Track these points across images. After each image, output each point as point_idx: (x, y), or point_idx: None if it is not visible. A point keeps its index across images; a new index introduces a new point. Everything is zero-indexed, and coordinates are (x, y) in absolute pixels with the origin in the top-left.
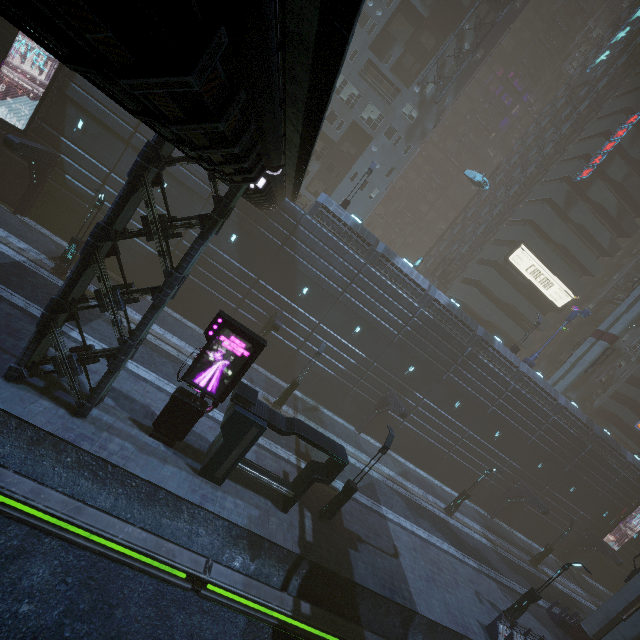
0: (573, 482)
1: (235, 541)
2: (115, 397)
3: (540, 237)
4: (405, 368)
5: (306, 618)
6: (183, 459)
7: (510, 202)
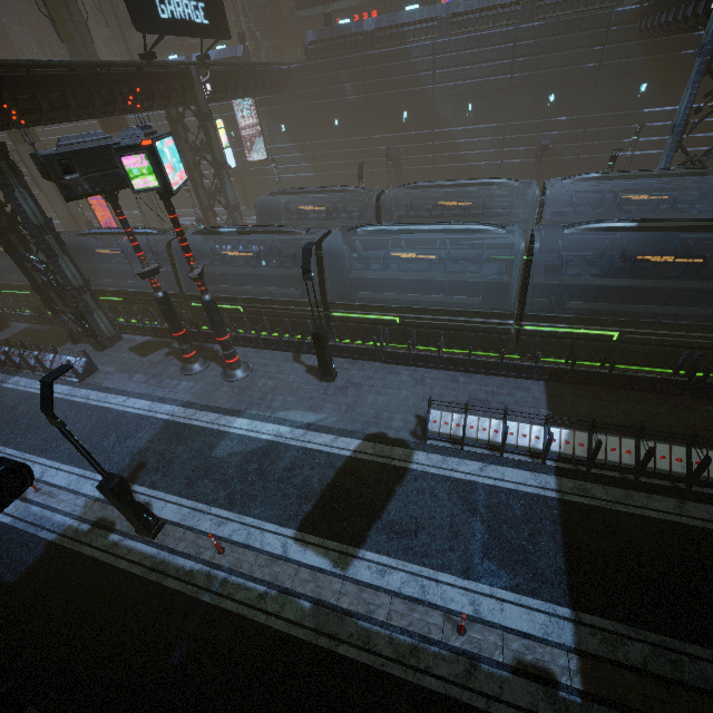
0: None
1: None
2: None
3: None
4: None
5: None
6: None
7: None
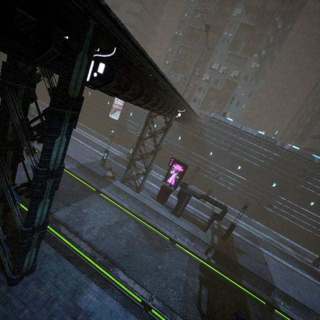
0: None
1: (185, 235)
2: (146, 190)
3: None
4: (270, 184)
5: (212, 264)
6: (166, 208)
7: None
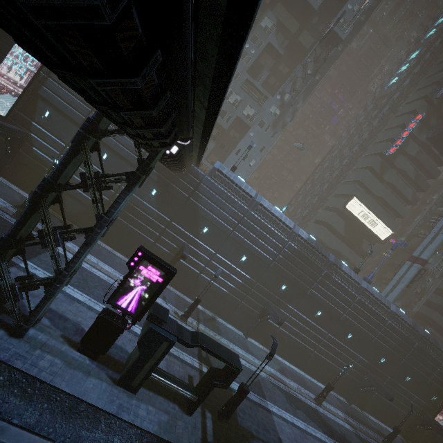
0: (407, 372)
1: None
2: (51, 317)
3: (365, 192)
4: (279, 286)
5: None
6: (105, 371)
7: (343, 169)
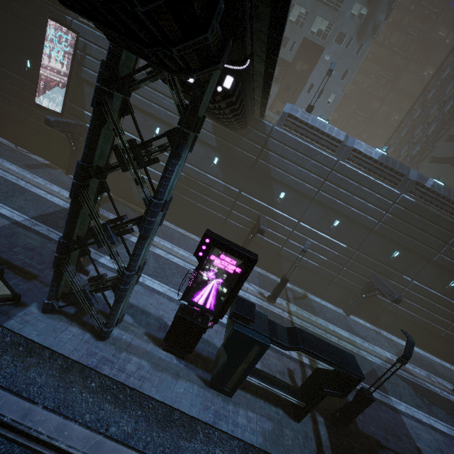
0: None
1: None
2: (133, 313)
3: None
4: (389, 253)
5: None
6: (194, 371)
7: None
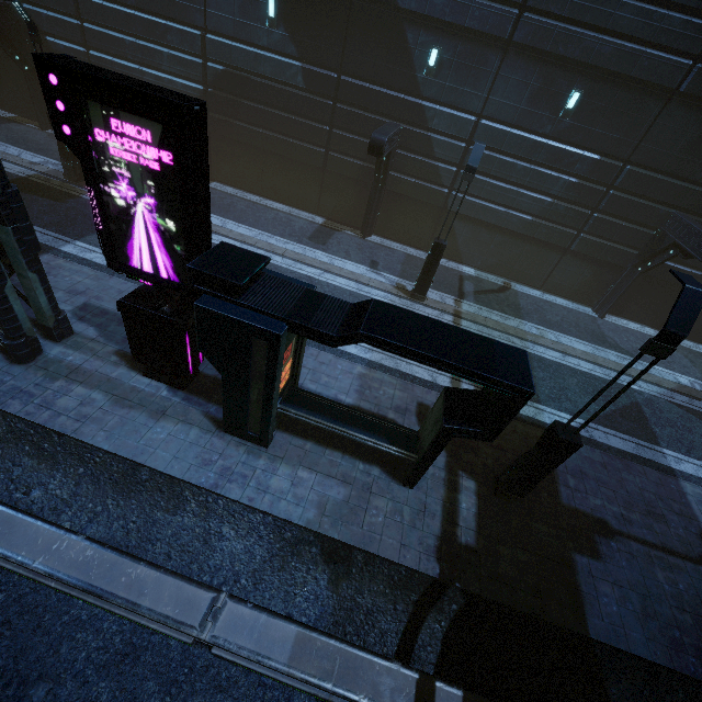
0: None
1: (294, 548)
2: (102, 324)
3: None
4: None
5: None
6: (201, 407)
7: None
